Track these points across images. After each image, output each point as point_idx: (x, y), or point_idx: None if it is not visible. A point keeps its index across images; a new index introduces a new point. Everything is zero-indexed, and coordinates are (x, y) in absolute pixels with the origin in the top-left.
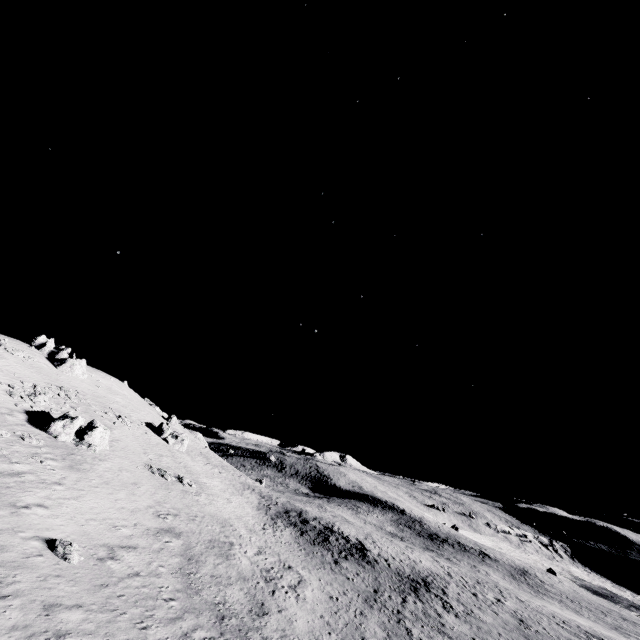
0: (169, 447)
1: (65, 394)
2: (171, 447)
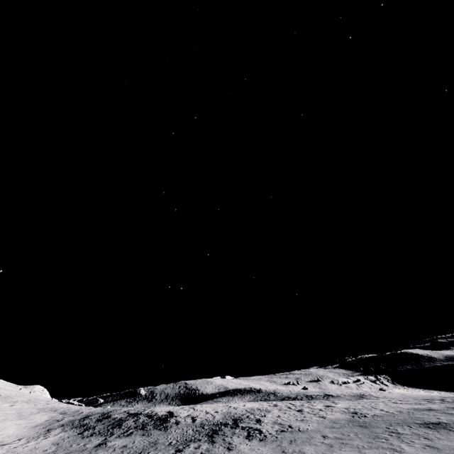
0: None
1: None
2: None
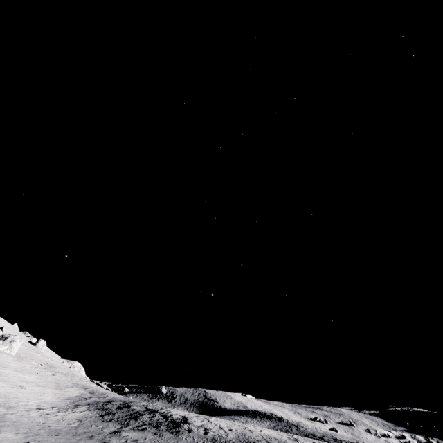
0: None
1: None
2: None
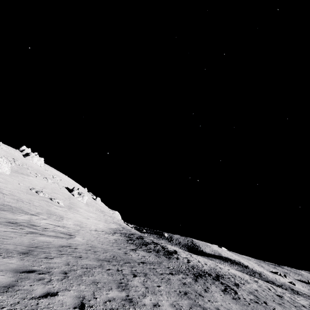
0: (72, 197)
1: (13, 161)
2: (74, 197)
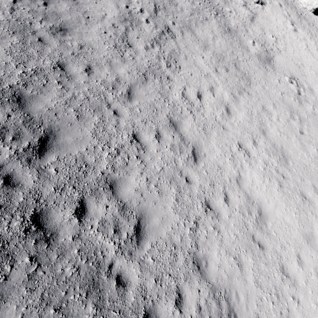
0: None
1: None
2: None
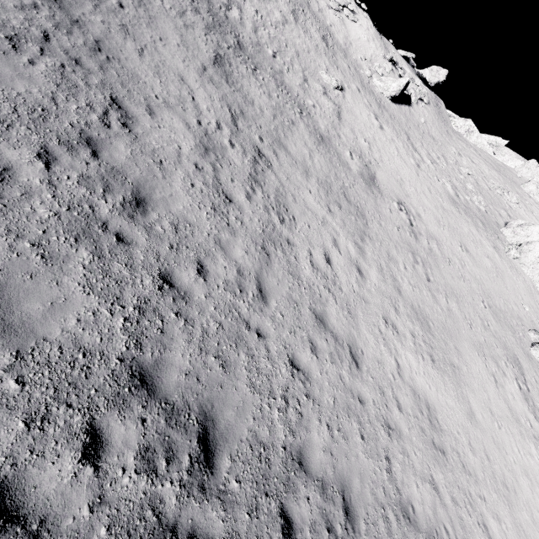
0: None
1: None
2: None
